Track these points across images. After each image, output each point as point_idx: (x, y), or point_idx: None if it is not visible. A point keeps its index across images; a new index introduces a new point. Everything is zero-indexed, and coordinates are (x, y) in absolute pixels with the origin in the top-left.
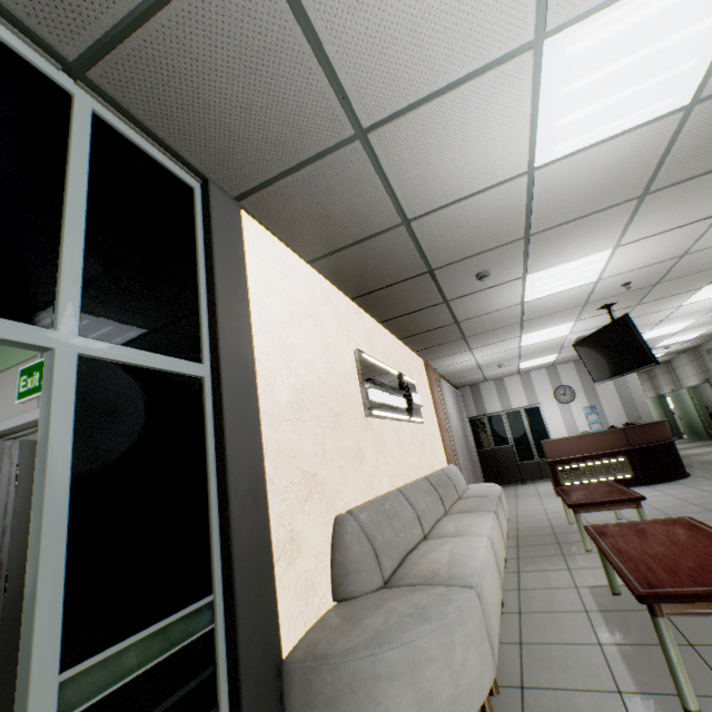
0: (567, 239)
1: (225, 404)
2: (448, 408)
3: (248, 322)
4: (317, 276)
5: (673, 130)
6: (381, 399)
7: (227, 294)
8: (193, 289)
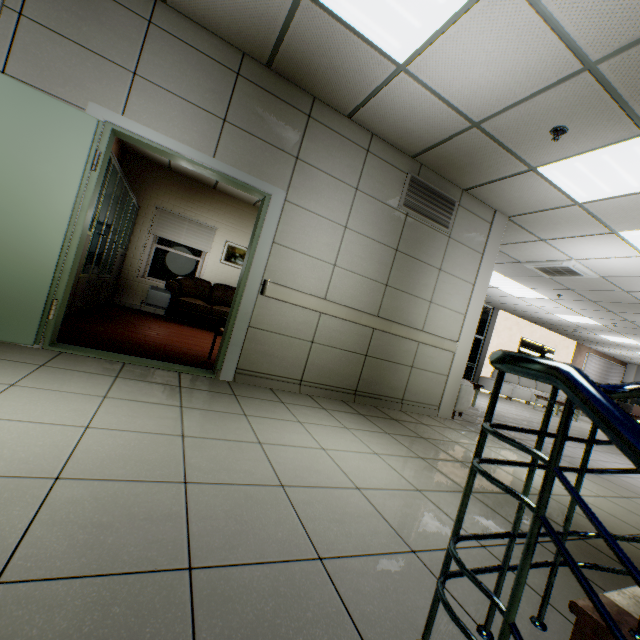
0: (602, 332)
1: (484, 344)
2: (585, 368)
3: (492, 332)
4: (516, 318)
5: (604, 326)
6: (524, 351)
7: (490, 327)
8: (485, 326)
